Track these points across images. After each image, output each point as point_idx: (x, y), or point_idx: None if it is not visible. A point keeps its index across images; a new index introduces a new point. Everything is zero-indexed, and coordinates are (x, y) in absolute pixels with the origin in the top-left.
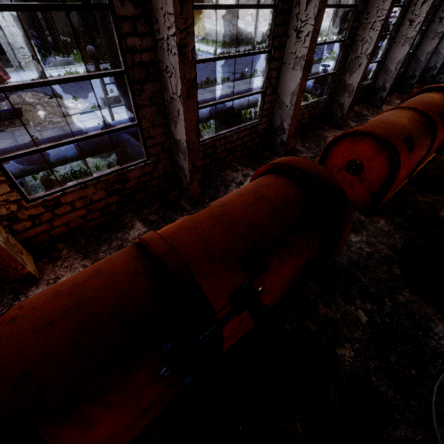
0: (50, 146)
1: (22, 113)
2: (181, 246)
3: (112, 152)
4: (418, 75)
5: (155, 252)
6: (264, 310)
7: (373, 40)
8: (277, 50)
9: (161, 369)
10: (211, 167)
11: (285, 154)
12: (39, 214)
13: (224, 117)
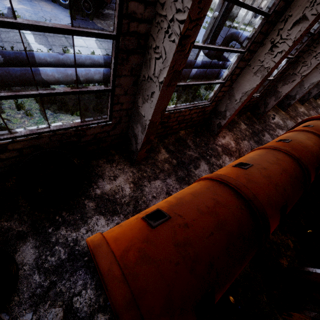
0: None
1: None
2: None
3: None
4: None
5: None
6: None
7: None
8: None
9: None
10: None
11: (285, 110)
12: None
13: None
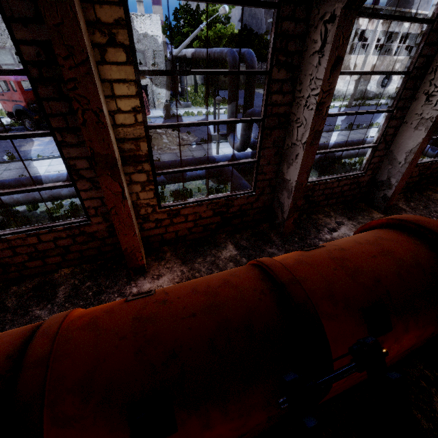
0: (190, 169)
1: (152, 139)
2: (303, 279)
3: (211, 178)
4: None
5: (280, 278)
6: (395, 377)
7: None
8: (399, 111)
9: (279, 398)
10: (304, 208)
11: (385, 209)
12: (162, 219)
13: (317, 163)
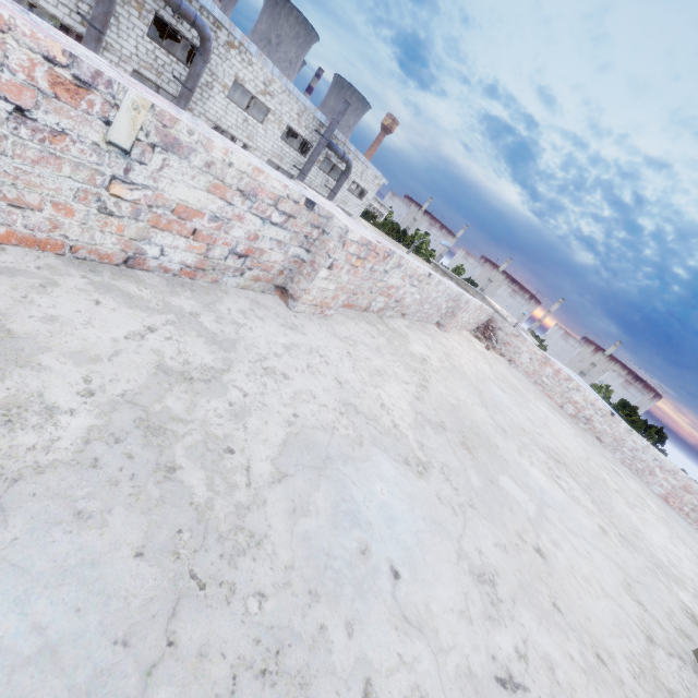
0: None
1: None
2: None
3: None
4: None
5: None
6: None
7: None
8: None
9: None
10: None
11: None
12: None
13: None
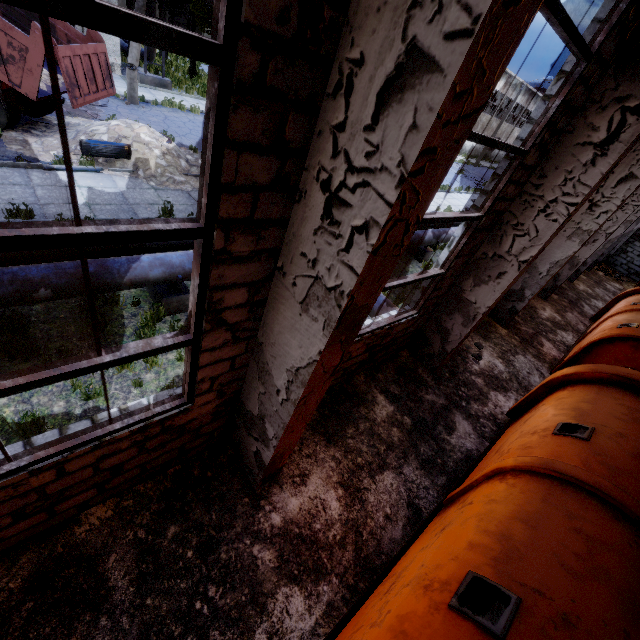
0: None
1: (131, 153)
2: None
3: None
4: (606, 254)
5: (635, 513)
6: None
7: (619, 221)
8: None
9: None
10: None
11: (508, 323)
12: None
13: None
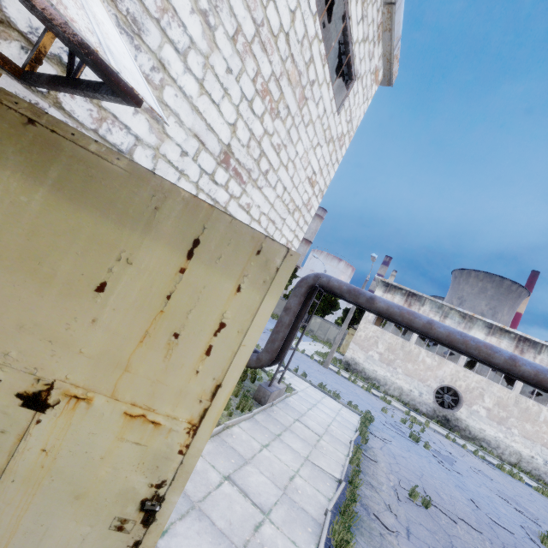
0: None
1: None
2: None
3: None
4: None
5: None
6: None
7: None
8: None
9: None
10: None
11: None
12: None
13: None
